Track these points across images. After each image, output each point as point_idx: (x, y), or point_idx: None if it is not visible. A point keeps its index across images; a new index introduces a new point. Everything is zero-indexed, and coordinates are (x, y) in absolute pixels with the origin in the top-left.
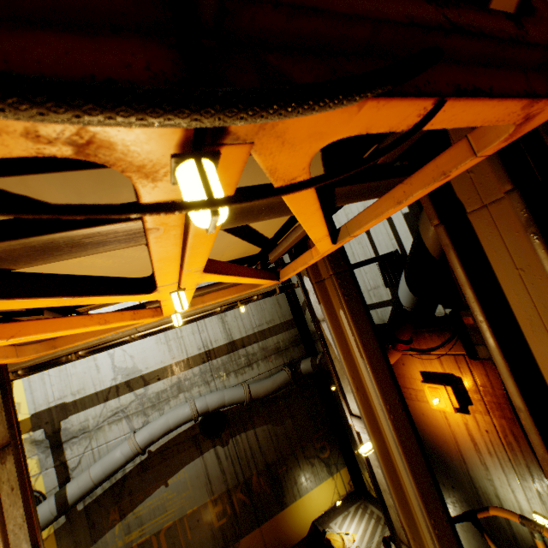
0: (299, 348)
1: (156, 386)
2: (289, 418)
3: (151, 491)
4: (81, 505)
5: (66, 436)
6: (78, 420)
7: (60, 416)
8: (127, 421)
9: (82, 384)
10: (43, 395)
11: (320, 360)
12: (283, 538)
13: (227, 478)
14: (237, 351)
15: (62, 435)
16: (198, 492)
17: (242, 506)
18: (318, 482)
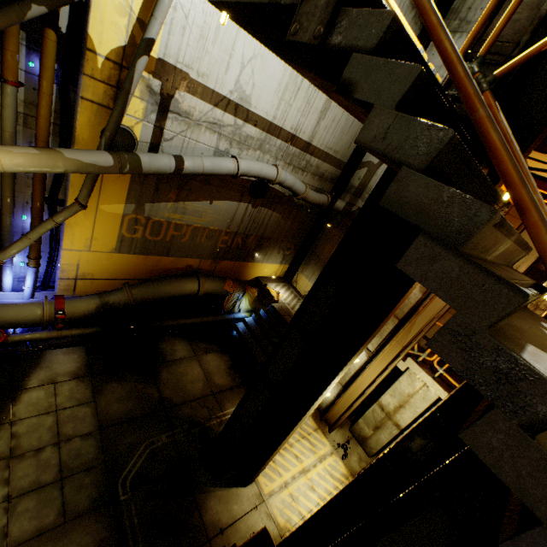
0: (331, 185)
1: (250, 129)
2: (291, 221)
3: (201, 200)
4: None
5: (174, 107)
6: (188, 102)
7: (178, 84)
8: (217, 138)
9: (209, 71)
10: (176, 47)
11: (355, 210)
12: (240, 274)
13: (241, 226)
14: (306, 154)
15: (172, 104)
16: (222, 221)
17: (236, 246)
18: (274, 262)
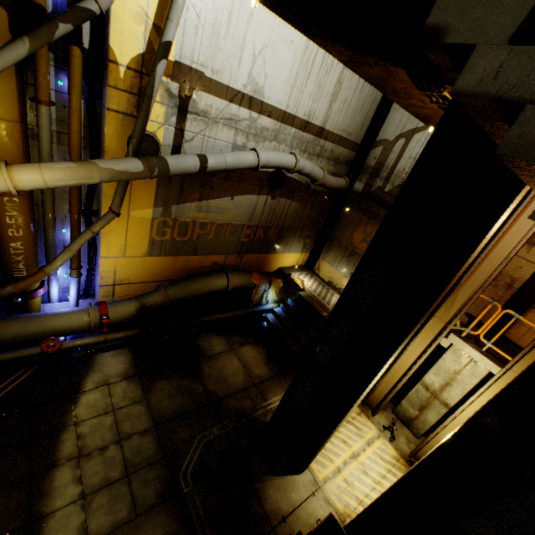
0: (346, 169)
1: (265, 121)
2: (309, 209)
3: (223, 196)
4: None
5: (192, 108)
6: (205, 101)
7: (195, 84)
8: (234, 133)
9: (222, 68)
10: (191, 47)
11: (375, 190)
12: (264, 266)
13: (262, 219)
14: (320, 139)
15: (190, 105)
16: (244, 216)
17: (258, 239)
18: (295, 252)
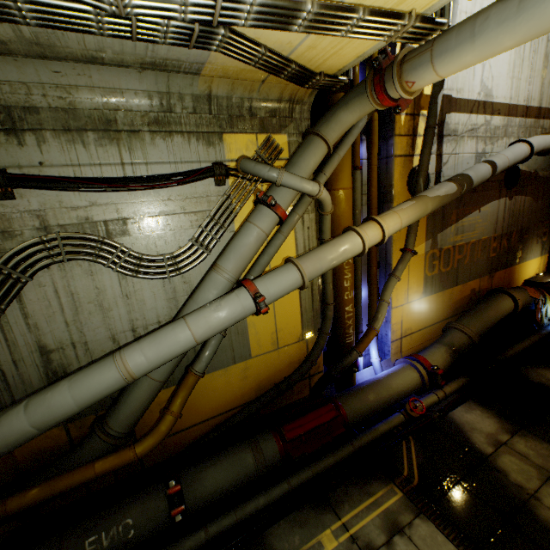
0: None
1: (495, 120)
2: (540, 200)
3: (472, 211)
4: None
5: (445, 131)
6: (453, 121)
7: (446, 108)
8: (475, 142)
9: (462, 85)
10: None
11: None
12: (511, 283)
13: (503, 225)
14: (539, 120)
15: (444, 128)
16: (489, 227)
17: (503, 250)
18: (535, 256)
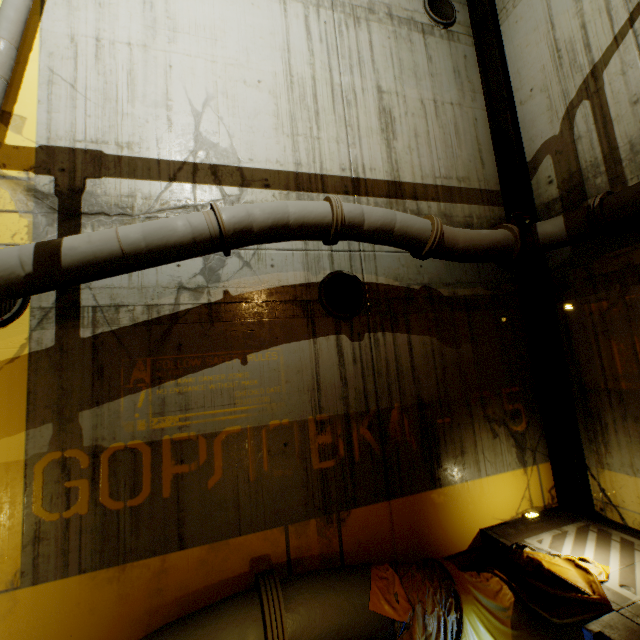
0: None
1: (260, 195)
2: (469, 342)
3: (215, 361)
4: (88, 331)
5: (90, 206)
6: (116, 190)
7: (87, 170)
8: None
9: (137, 137)
10: (67, 124)
11: (601, 201)
12: (426, 537)
13: (348, 394)
14: (403, 200)
15: (84, 202)
16: (294, 397)
17: (366, 453)
18: (500, 468)
